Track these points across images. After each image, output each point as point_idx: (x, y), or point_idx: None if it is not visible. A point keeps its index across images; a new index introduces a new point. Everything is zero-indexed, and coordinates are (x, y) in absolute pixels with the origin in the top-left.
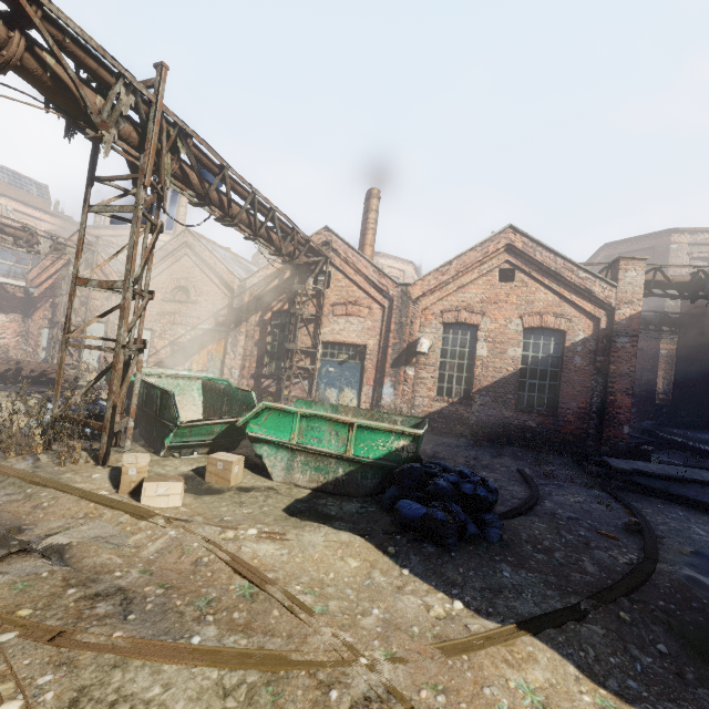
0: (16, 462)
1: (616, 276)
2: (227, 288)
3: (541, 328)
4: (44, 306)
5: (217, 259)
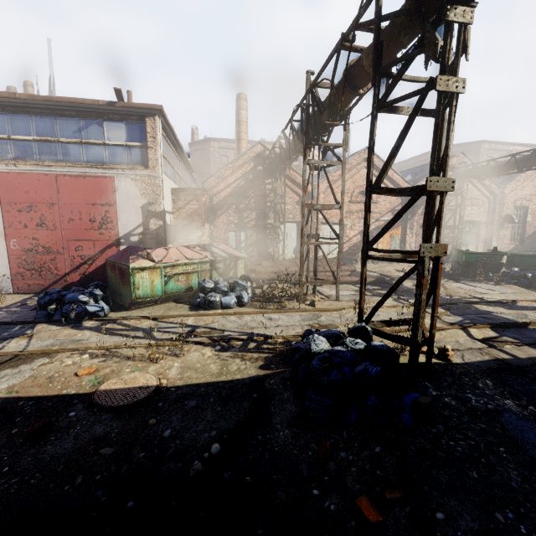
0: None
1: None
2: None
3: None
4: (227, 212)
5: (394, 172)
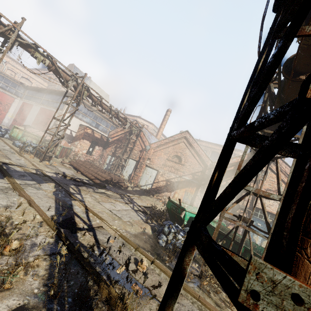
0: (200, 292)
1: None
2: (203, 163)
3: None
4: (112, 146)
5: (200, 148)
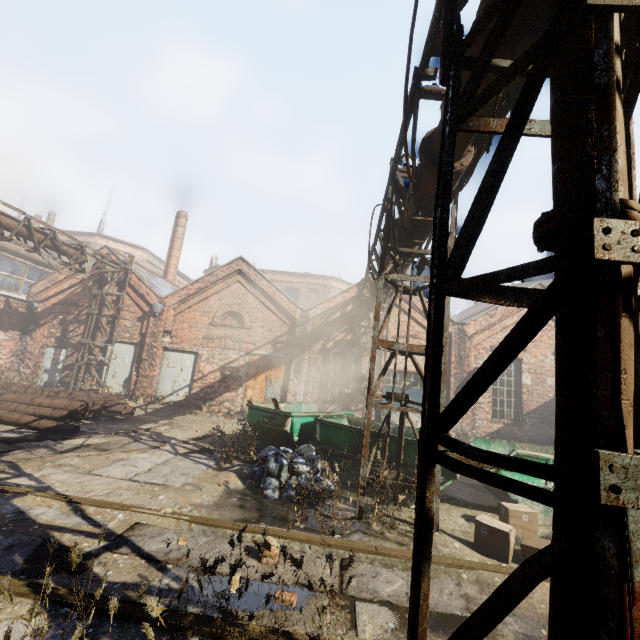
0: (372, 540)
1: None
2: (286, 316)
3: None
4: (51, 323)
5: (276, 289)
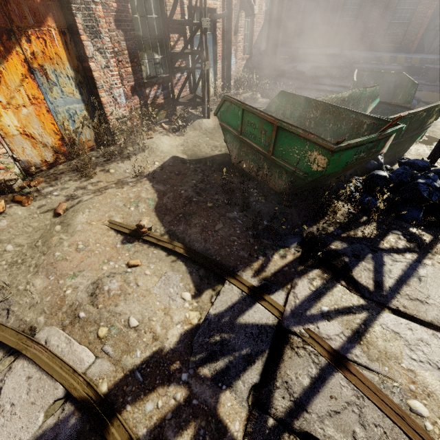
0: None
1: None
2: None
3: None
4: None
5: None
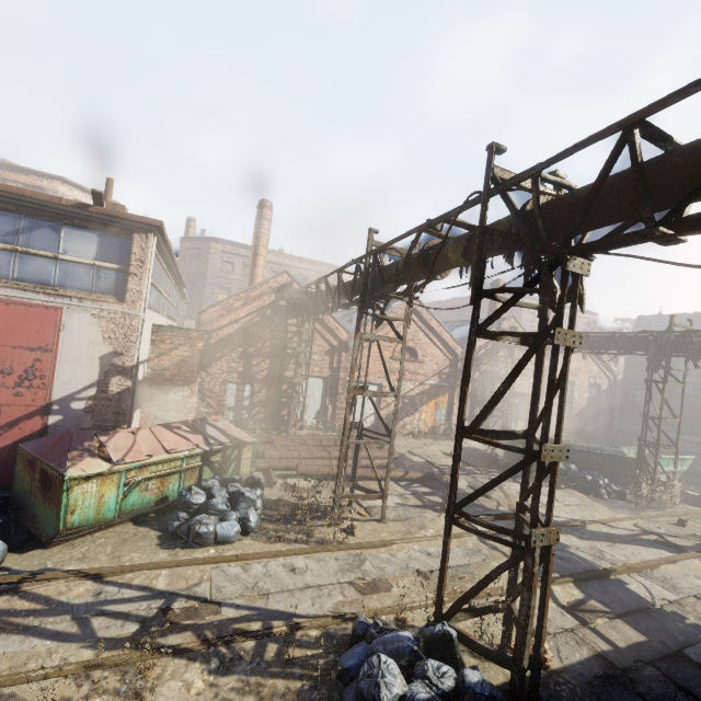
0: (675, 510)
1: (616, 361)
2: (449, 352)
3: (592, 383)
4: (229, 356)
5: (443, 328)
